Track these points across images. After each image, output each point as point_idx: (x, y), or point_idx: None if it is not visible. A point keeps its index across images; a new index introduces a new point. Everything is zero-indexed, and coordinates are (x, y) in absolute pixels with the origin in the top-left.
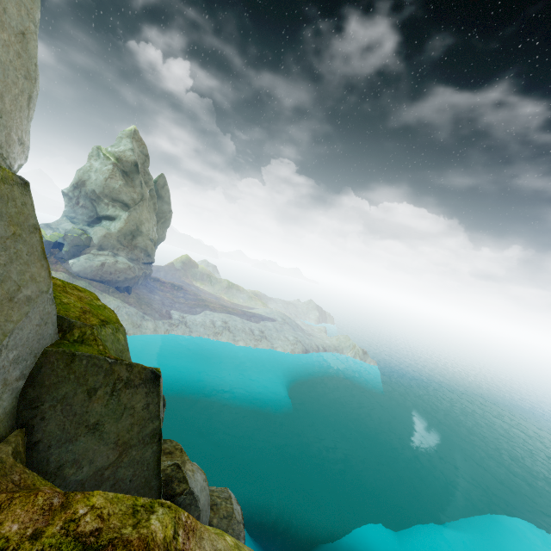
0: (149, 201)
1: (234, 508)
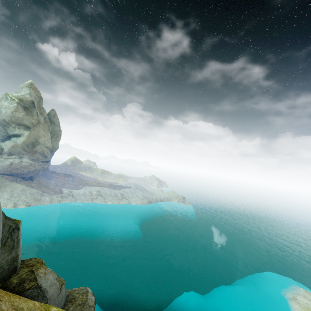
0: (44, 124)
1: (88, 298)
